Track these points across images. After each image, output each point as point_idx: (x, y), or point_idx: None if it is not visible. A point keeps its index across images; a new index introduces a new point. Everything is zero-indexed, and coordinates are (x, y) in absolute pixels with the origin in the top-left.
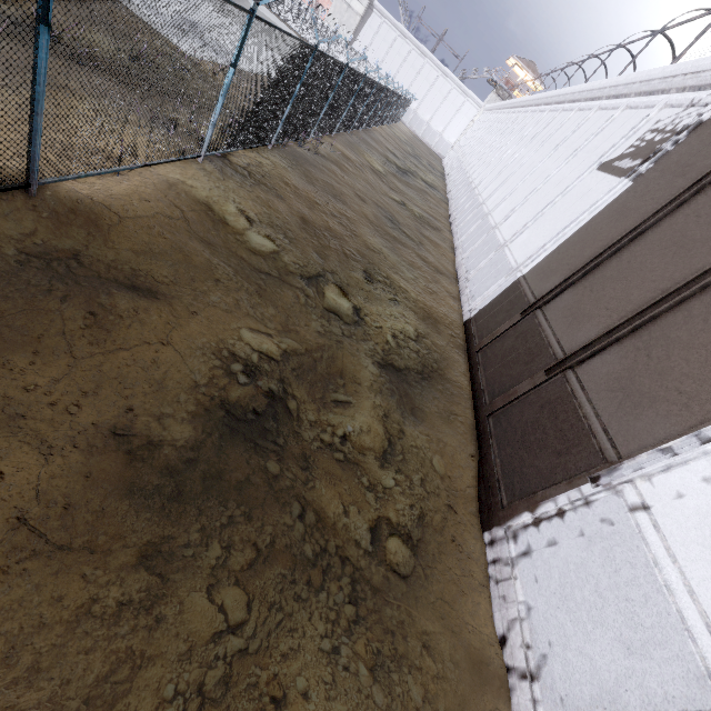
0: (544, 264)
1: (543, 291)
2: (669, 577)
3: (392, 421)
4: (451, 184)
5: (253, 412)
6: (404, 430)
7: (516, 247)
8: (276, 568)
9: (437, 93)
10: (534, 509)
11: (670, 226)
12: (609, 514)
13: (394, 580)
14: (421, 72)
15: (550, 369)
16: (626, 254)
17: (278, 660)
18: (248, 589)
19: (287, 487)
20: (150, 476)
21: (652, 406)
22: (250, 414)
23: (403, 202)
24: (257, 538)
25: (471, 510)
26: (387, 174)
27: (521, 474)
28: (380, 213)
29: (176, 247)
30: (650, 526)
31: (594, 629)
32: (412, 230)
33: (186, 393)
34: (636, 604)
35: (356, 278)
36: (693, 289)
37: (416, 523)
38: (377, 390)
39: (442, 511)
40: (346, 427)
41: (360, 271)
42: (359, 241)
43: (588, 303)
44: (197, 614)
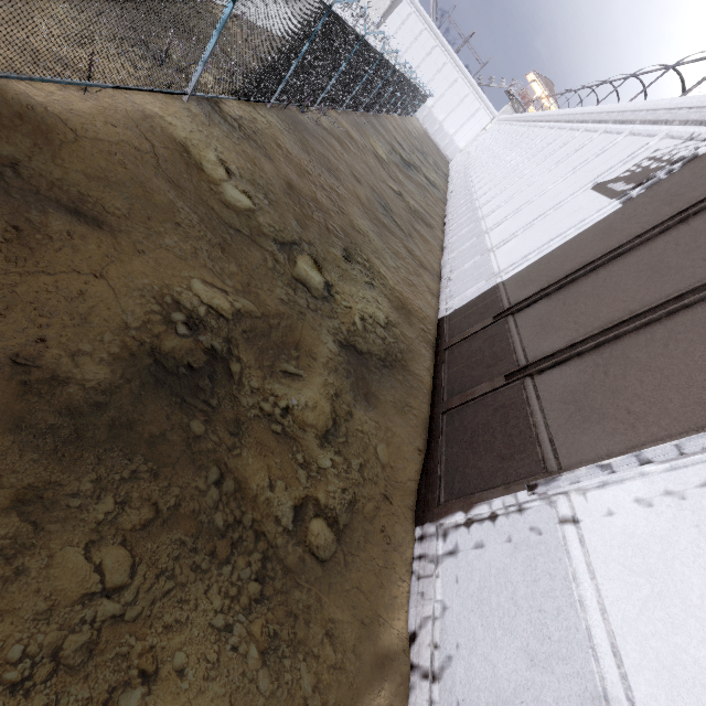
0: (525, 273)
1: (519, 299)
2: (585, 592)
3: (342, 402)
4: (453, 187)
5: (188, 367)
6: (353, 413)
7: (501, 253)
8: (175, 533)
9: (454, 95)
10: (469, 510)
11: (649, 250)
12: (539, 524)
13: (311, 563)
14: (442, 70)
15: (510, 374)
16: (603, 273)
17: (159, 631)
18: (136, 551)
19: (208, 449)
20: (45, 413)
21: (600, 422)
22: (183, 368)
23: (401, 193)
24: (159, 498)
25: (408, 503)
26: (389, 163)
27: (463, 474)
28: (374, 198)
29: (136, 180)
30: (576, 539)
31: (503, 636)
32: (404, 221)
33: (112, 333)
34: (547, 616)
35: (334, 254)
36: (660, 313)
37: (345, 508)
38: (332, 368)
39: (377, 500)
40: (290, 399)
41: (340, 248)
42: (345, 219)
43: (558, 315)
44: (67, 571)
